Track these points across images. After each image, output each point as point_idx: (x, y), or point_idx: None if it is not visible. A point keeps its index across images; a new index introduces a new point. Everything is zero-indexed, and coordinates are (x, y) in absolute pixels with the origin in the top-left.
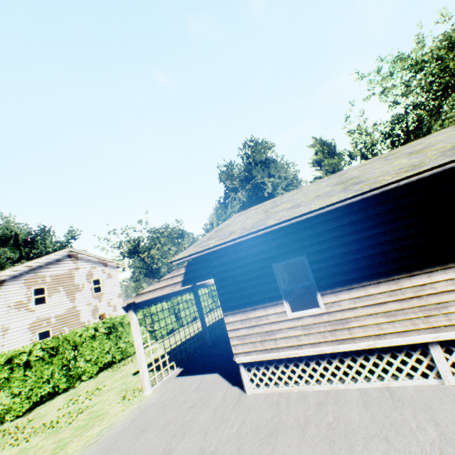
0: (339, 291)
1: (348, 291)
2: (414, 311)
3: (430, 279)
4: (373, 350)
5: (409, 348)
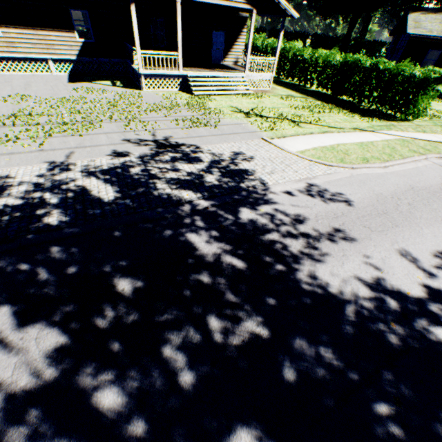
0: (10, 28)
1: (15, 30)
2: (44, 46)
3: (50, 34)
4: (28, 60)
5: (42, 61)
